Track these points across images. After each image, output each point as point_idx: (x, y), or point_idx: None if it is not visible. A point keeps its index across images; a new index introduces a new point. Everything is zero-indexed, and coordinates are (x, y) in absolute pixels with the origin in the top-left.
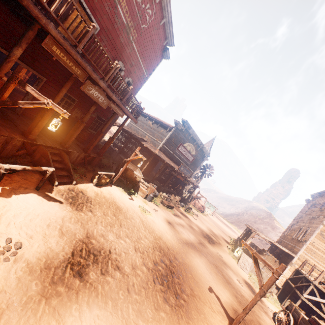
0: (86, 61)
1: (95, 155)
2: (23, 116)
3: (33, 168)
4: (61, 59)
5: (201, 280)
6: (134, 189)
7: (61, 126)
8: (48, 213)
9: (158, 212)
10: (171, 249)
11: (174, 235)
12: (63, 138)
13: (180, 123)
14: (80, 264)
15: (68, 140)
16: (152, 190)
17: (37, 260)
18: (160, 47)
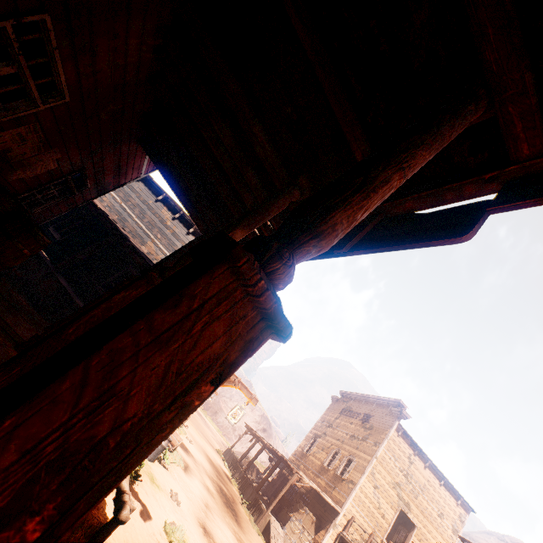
0: None
1: None
2: None
3: None
4: None
5: None
6: None
7: None
8: None
9: (179, 499)
10: None
11: None
12: None
13: None
14: None
15: None
16: None
17: None
18: None
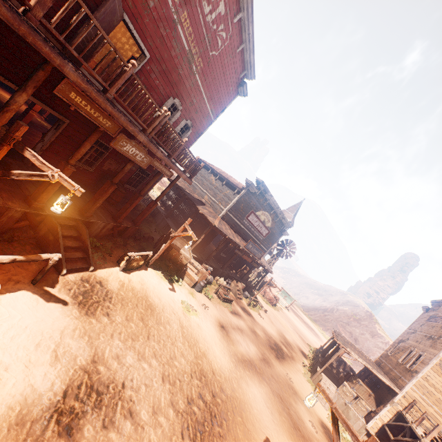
0: (119, 110)
1: (129, 224)
2: (34, 168)
3: (28, 258)
4: (83, 109)
5: (256, 426)
6: (178, 274)
7: (87, 180)
8: (42, 322)
9: (208, 309)
10: (218, 374)
11: (227, 349)
12: (86, 200)
13: (253, 184)
14: (74, 411)
15: (91, 207)
16: (203, 276)
17: (7, 410)
18: (235, 81)
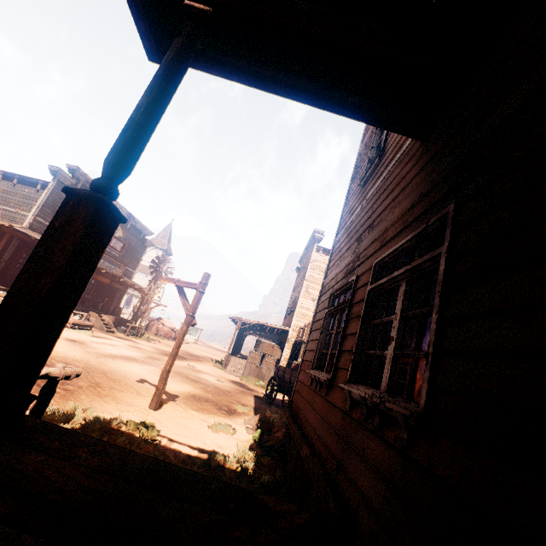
0: None
1: None
2: None
3: None
4: None
5: (130, 378)
6: None
7: None
8: None
9: None
10: (59, 357)
11: (81, 350)
12: None
13: (64, 171)
14: None
15: None
16: None
17: None
18: None
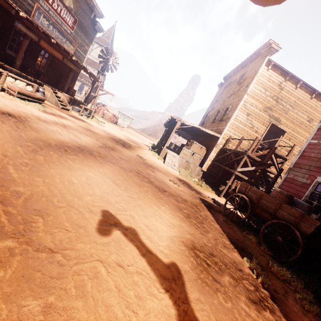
0: None
1: None
2: None
3: None
4: None
5: (88, 227)
6: None
7: None
8: None
9: None
10: None
11: (9, 133)
12: None
13: None
14: None
15: None
16: None
17: None
18: None
